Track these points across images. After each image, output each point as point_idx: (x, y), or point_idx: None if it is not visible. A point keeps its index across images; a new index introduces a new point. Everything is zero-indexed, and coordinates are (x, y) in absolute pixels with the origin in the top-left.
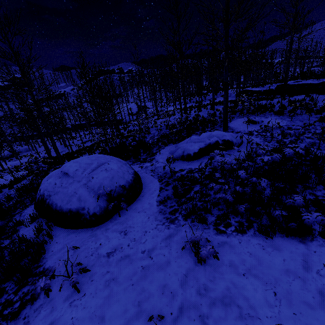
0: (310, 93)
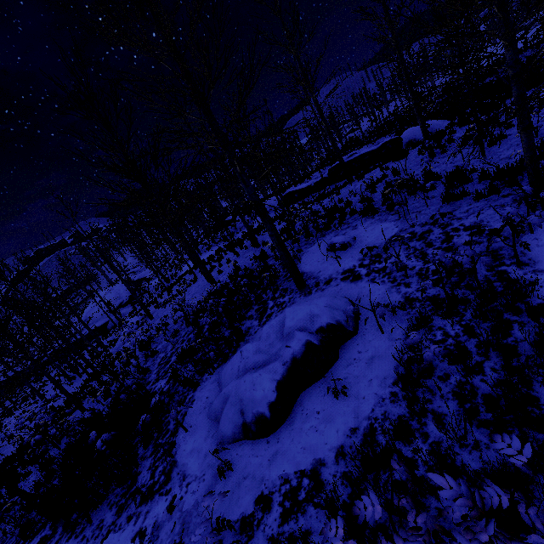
0: (383, 164)
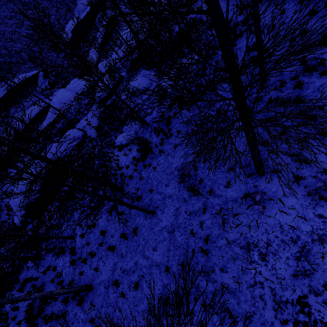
0: None
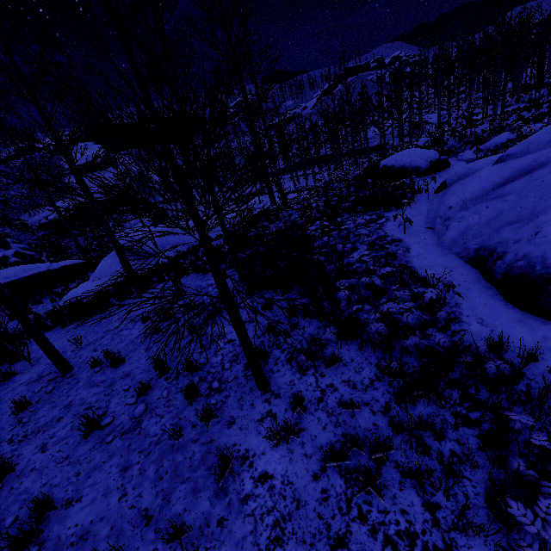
0: None
